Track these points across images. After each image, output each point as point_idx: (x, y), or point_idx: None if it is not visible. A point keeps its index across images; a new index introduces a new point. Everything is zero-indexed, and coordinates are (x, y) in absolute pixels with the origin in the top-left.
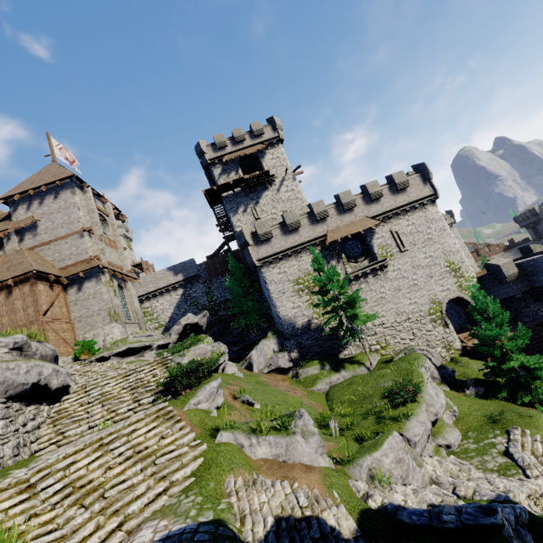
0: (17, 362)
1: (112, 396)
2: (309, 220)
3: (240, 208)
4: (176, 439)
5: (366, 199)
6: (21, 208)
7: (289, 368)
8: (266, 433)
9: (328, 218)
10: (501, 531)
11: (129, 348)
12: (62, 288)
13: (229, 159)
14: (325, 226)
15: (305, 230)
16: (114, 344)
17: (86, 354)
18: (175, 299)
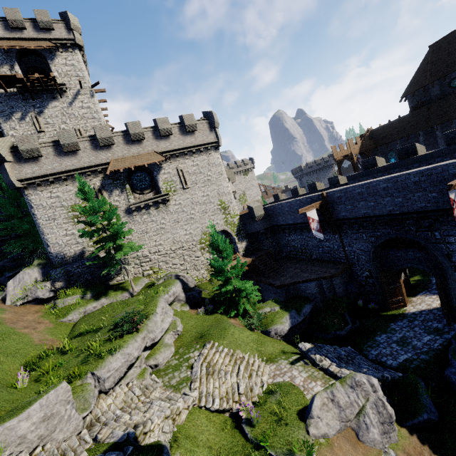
0: None
1: None
2: (91, 144)
3: (15, 114)
4: None
5: (156, 134)
6: None
7: (50, 298)
8: None
9: (114, 146)
10: None
11: None
12: None
13: None
14: (109, 154)
15: (85, 154)
16: None
17: None
18: None
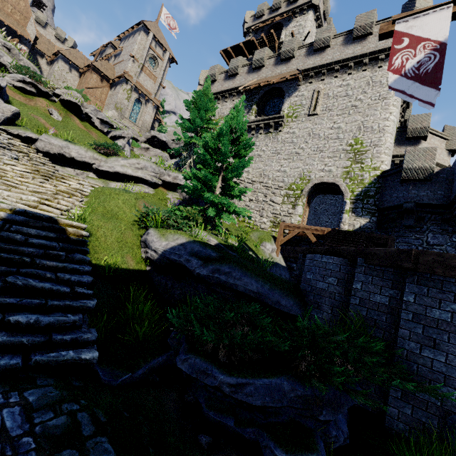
0: None
1: None
2: (248, 68)
3: None
4: None
5: (310, 50)
6: (122, 43)
7: None
8: None
9: (264, 68)
10: None
11: None
12: (110, 86)
13: (258, 27)
14: (256, 76)
15: (240, 77)
16: None
17: None
18: None
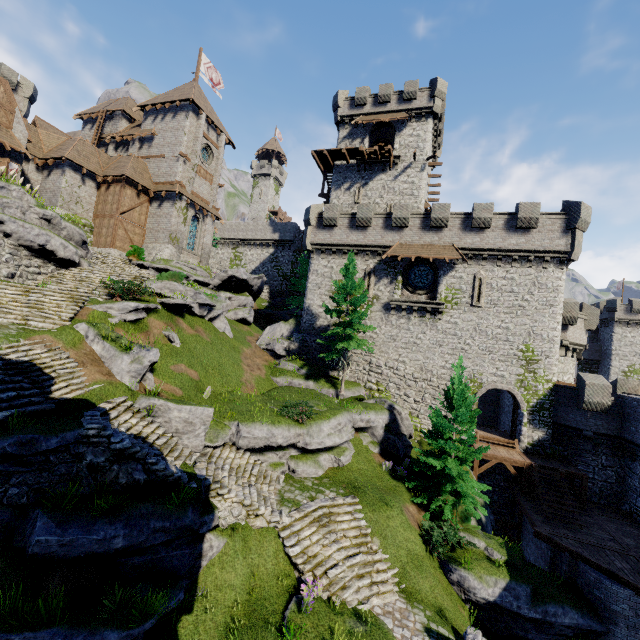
0: (33, 226)
1: (89, 281)
2: (384, 222)
3: (345, 184)
4: (62, 311)
5: (466, 223)
6: (150, 119)
7: (281, 356)
8: (112, 342)
9: (407, 229)
10: (78, 428)
11: (166, 268)
12: (149, 199)
13: (360, 122)
14: (397, 237)
15: (373, 232)
16: (157, 259)
17: (136, 257)
18: (264, 256)
